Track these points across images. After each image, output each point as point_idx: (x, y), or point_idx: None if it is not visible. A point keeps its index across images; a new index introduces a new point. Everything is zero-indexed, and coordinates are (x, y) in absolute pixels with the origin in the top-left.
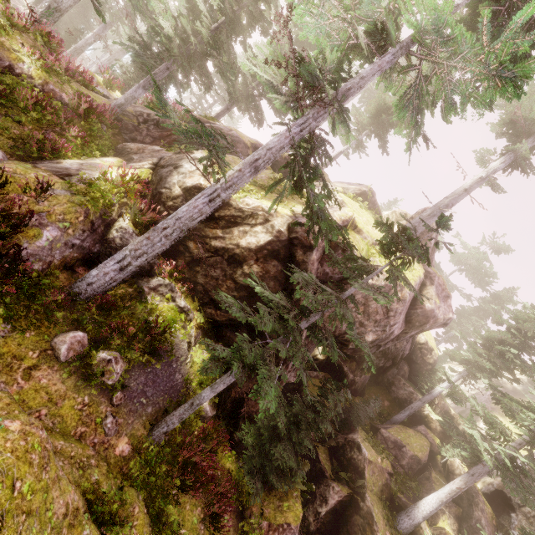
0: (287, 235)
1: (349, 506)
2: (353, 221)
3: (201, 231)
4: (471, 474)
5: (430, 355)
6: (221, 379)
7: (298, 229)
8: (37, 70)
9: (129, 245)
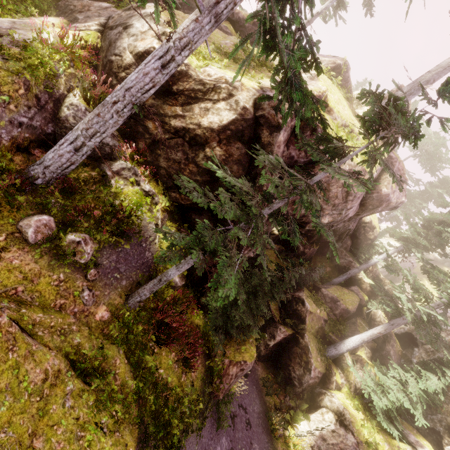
0: (253, 112)
1: (291, 341)
2: (325, 98)
3: (158, 108)
4: (391, 324)
5: (371, 232)
6: (185, 260)
7: (266, 105)
8: None
9: (79, 123)
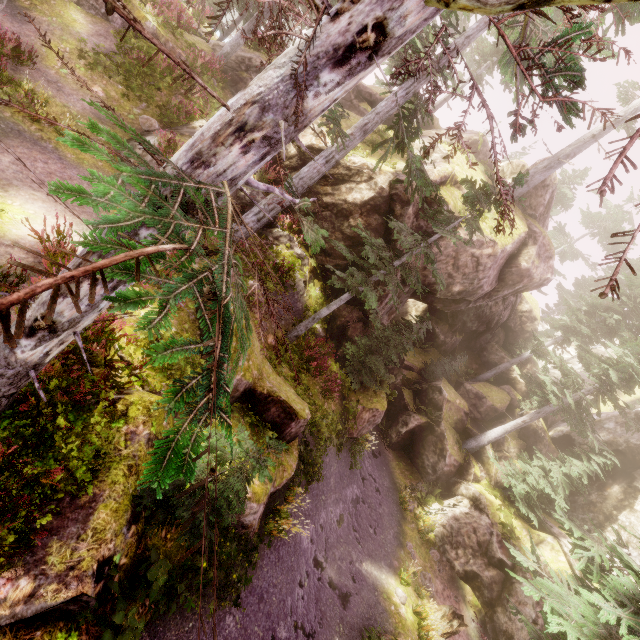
0: (388, 191)
1: (425, 430)
2: (453, 176)
3: (313, 188)
4: (537, 412)
5: (530, 324)
6: (334, 302)
7: (398, 186)
8: (159, 28)
9: (262, 201)
